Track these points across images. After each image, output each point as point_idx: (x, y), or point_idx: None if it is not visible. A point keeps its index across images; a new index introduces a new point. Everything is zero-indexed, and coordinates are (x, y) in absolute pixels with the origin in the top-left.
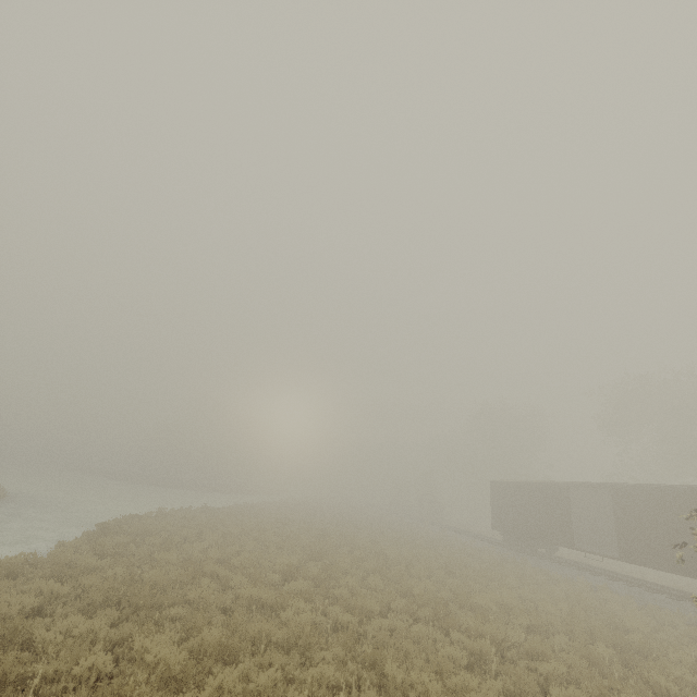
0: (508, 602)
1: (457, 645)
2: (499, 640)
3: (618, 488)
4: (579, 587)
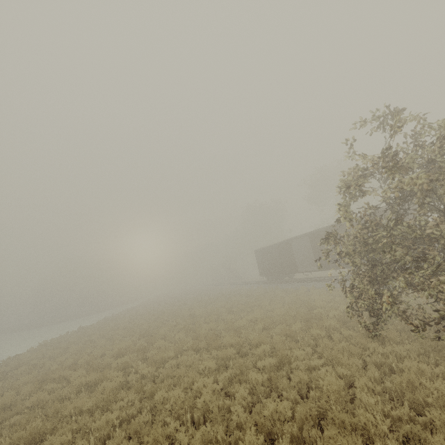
0: (256, 317)
1: (216, 357)
2: (240, 344)
3: (311, 234)
4: (300, 292)
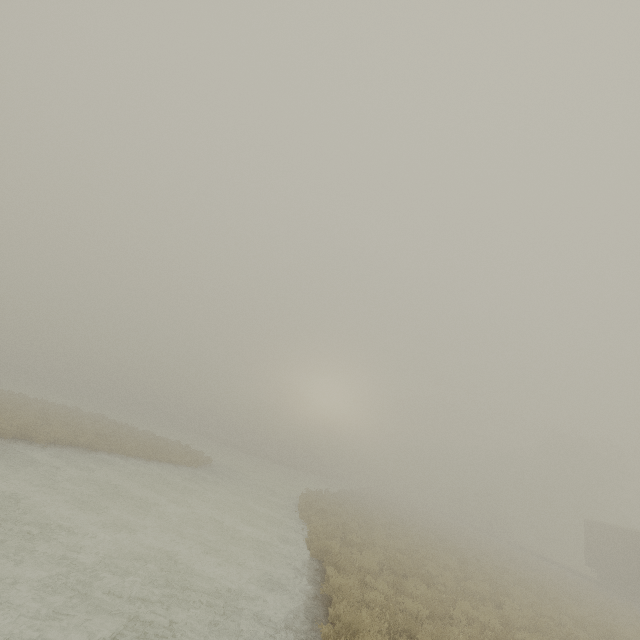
0: None
1: None
2: None
3: None
4: None
